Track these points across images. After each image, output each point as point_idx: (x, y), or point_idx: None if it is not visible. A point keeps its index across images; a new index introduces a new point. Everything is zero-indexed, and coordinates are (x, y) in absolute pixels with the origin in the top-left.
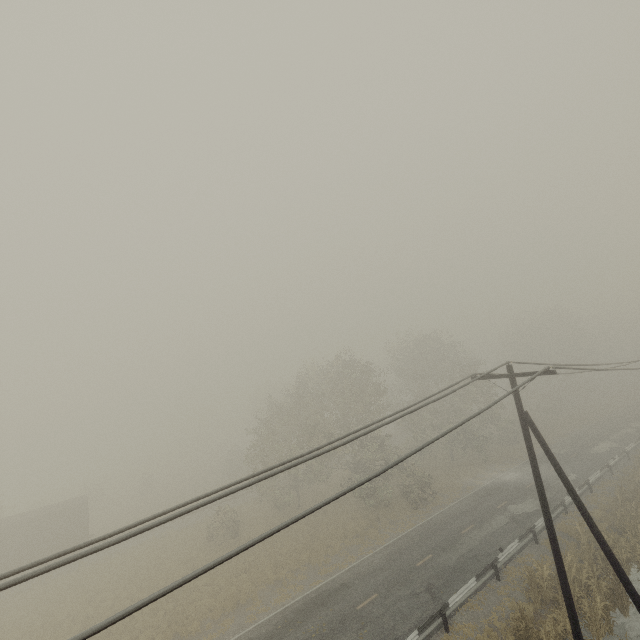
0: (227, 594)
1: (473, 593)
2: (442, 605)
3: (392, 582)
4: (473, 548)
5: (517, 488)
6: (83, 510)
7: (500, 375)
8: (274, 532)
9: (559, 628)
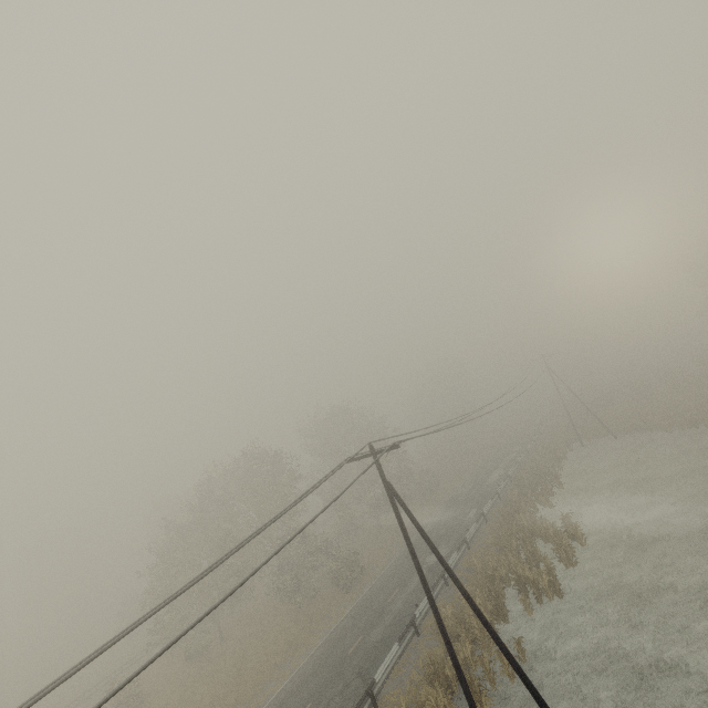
0: None
1: (398, 658)
2: (369, 684)
3: (325, 683)
4: (398, 613)
5: (433, 538)
6: None
7: (366, 455)
8: (127, 682)
9: (459, 658)
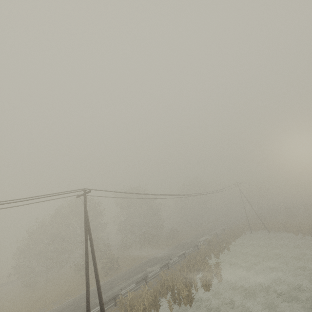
0: None
1: None
2: None
3: None
4: (116, 291)
5: (158, 259)
6: None
7: (81, 194)
8: None
9: None
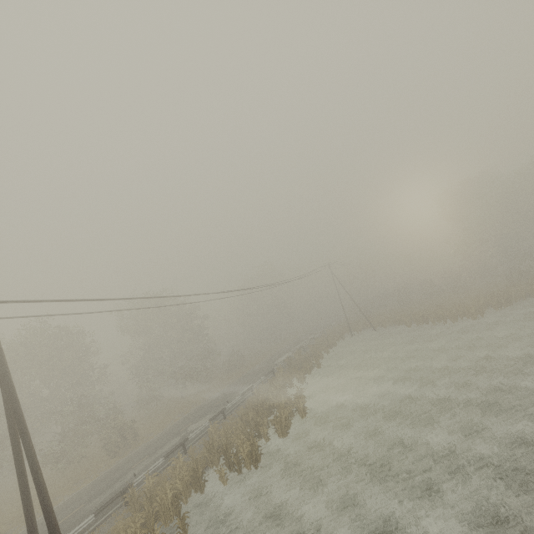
0: None
1: (91, 531)
2: None
3: None
4: (129, 480)
5: (208, 408)
6: None
7: None
8: None
9: None
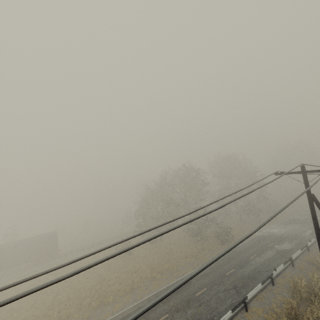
0: (127, 283)
1: (259, 291)
2: (244, 297)
3: (213, 282)
4: (257, 267)
5: (278, 236)
6: (55, 238)
7: (296, 172)
8: (193, 276)
9: (315, 315)
